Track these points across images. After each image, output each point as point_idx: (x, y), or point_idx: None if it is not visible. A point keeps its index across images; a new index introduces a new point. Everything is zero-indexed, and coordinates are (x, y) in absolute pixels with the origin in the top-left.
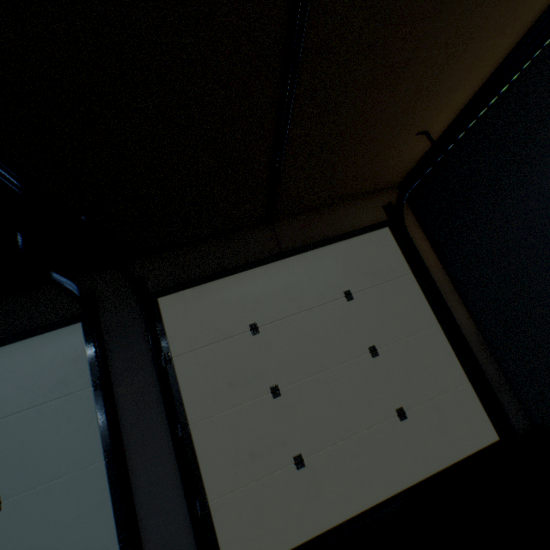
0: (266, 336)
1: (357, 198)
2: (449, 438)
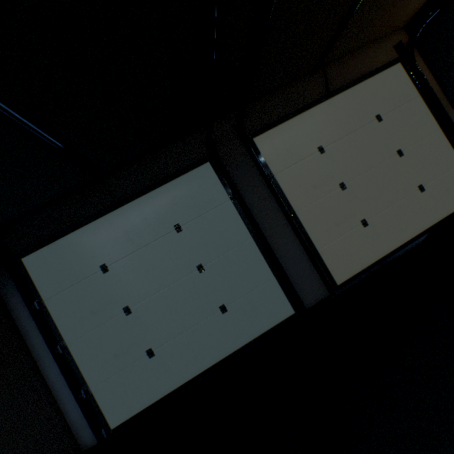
0: (330, 153)
1: (373, 42)
2: (450, 198)
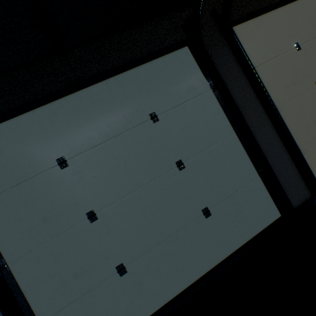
0: (305, 51)
1: None
2: None
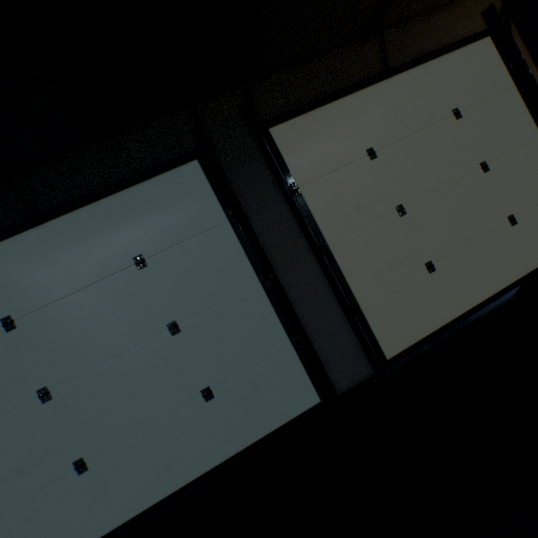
0: (384, 160)
1: (453, 4)
2: None
